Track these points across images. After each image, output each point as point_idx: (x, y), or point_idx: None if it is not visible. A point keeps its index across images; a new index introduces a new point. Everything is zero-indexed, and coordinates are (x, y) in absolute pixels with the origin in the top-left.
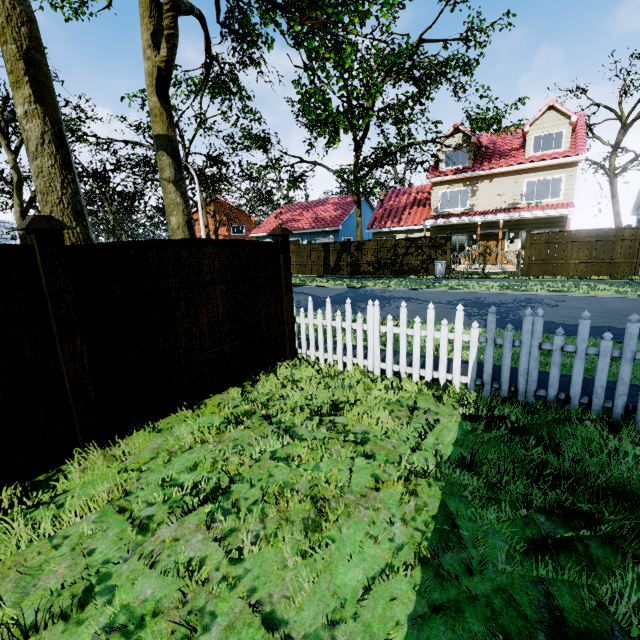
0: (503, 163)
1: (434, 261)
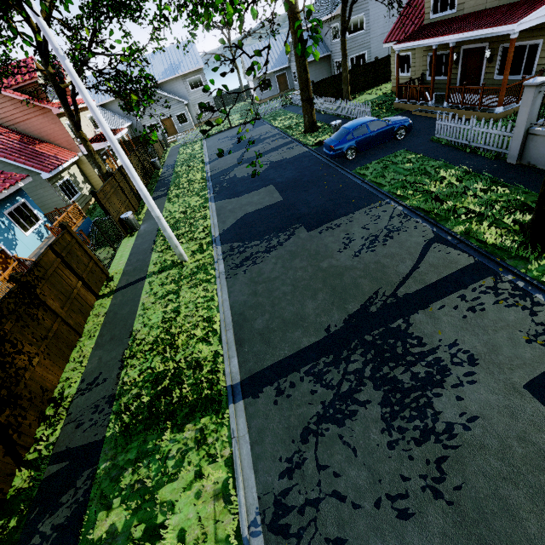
0: (77, 101)
1: (155, 159)
